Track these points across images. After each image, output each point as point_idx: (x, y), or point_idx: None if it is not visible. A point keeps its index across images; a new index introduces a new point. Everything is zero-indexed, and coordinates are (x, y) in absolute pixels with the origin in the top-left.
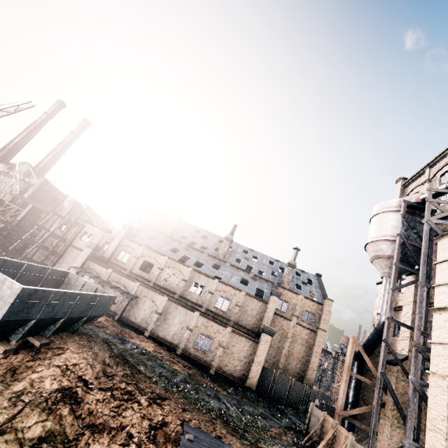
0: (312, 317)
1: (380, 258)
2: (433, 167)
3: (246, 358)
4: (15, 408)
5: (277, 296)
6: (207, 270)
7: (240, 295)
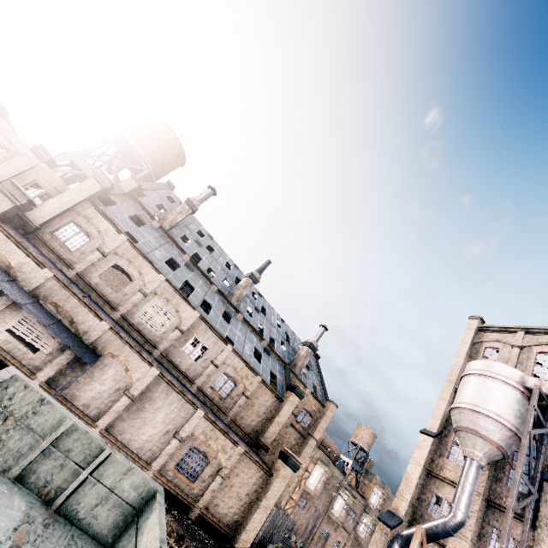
0: (308, 418)
1: (480, 437)
2: (530, 335)
3: (249, 495)
4: None
5: (299, 397)
6: (217, 322)
7: (254, 381)
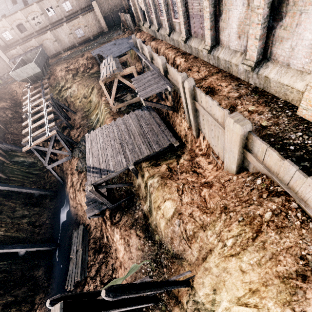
0: None
1: None
2: None
3: (96, 21)
4: (64, 79)
5: None
6: None
7: None
